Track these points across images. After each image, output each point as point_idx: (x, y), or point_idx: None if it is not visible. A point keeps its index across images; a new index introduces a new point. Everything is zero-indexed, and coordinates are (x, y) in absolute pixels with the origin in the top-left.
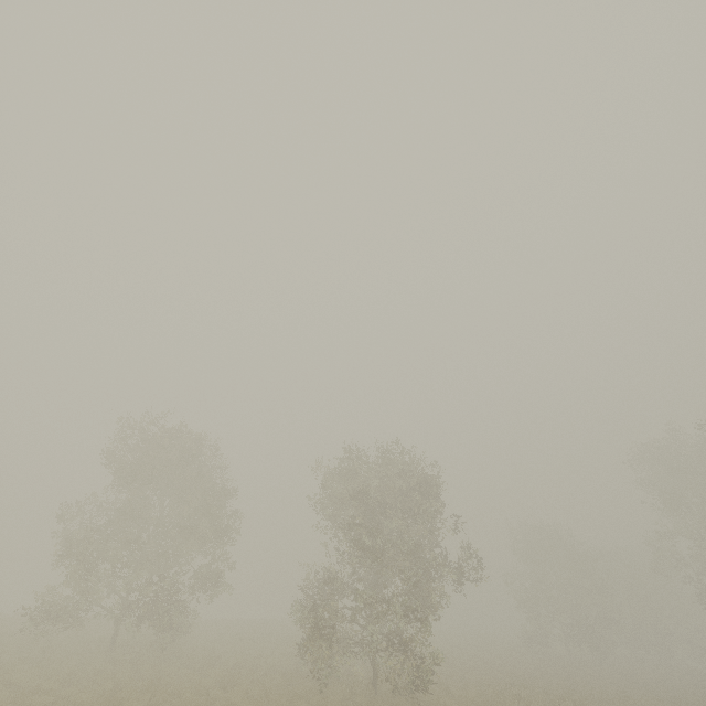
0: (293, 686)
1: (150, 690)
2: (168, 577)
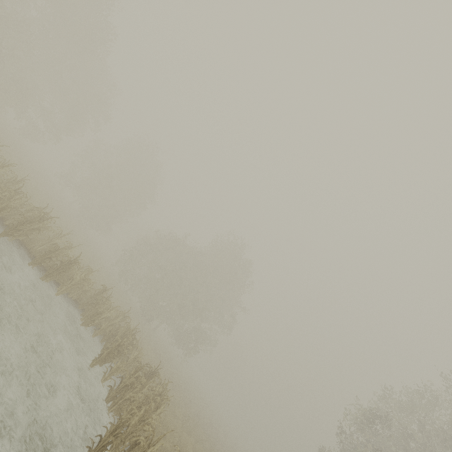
0: None
1: None
2: None
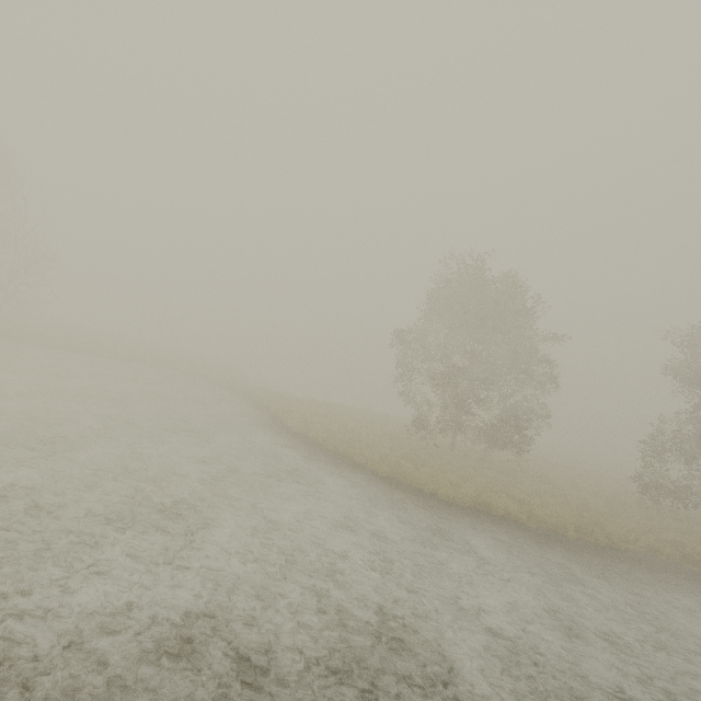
0: (647, 518)
1: (586, 511)
2: (513, 413)
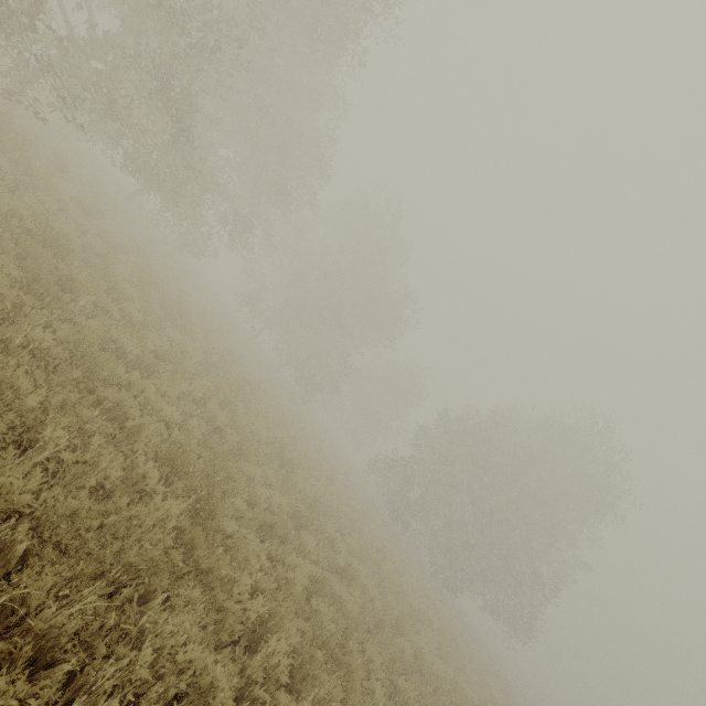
0: None
1: None
2: None
